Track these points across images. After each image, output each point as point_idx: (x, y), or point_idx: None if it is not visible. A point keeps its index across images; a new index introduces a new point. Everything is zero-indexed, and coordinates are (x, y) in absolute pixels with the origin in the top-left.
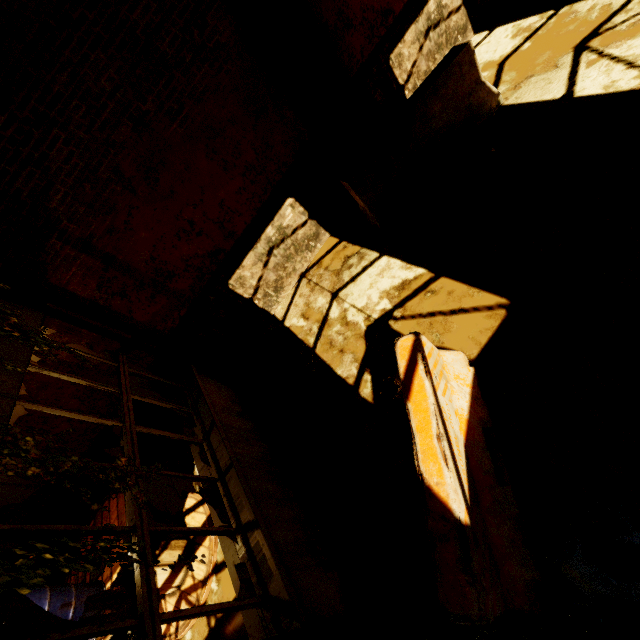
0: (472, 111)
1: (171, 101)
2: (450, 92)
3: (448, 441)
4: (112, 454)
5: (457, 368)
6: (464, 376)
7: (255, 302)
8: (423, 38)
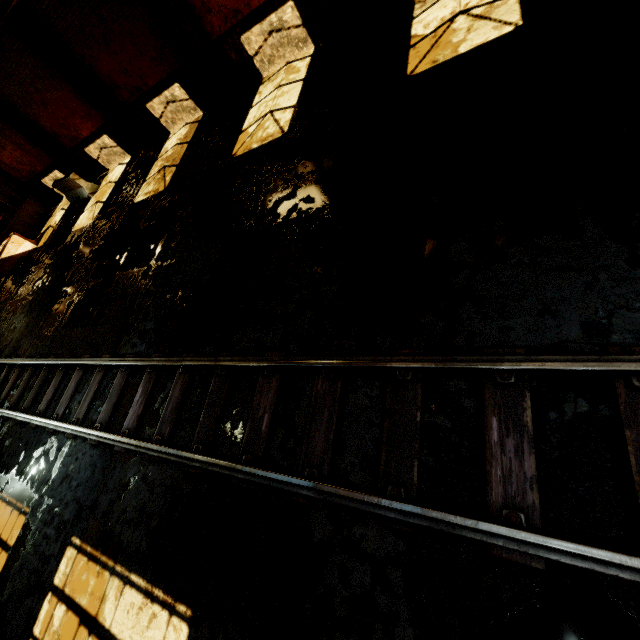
0: (83, 193)
1: (2, 134)
2: (73, 184)
3: (2, 250)
4: (18, 200)
5: (28, 246)
6: (28, 248)
7: (55, 190)
8: (100, 149)
